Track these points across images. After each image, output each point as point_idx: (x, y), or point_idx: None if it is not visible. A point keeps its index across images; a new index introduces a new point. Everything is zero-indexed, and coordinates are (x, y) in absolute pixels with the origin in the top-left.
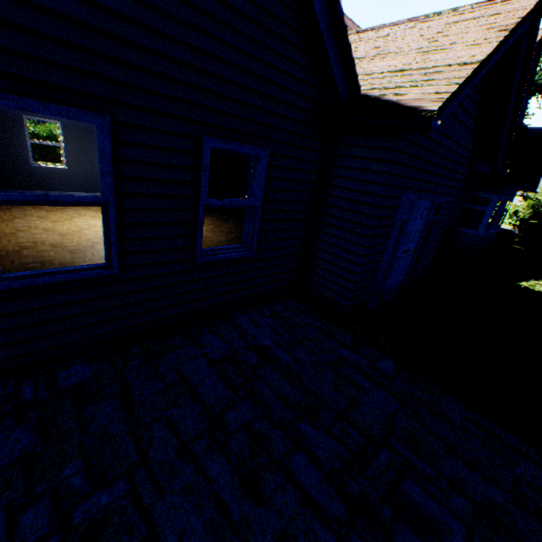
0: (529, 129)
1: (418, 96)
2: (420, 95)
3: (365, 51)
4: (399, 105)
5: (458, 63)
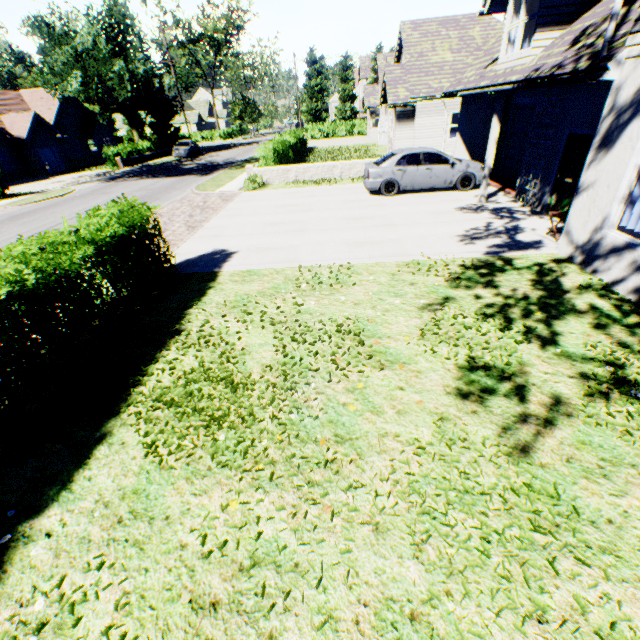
0: (92, 113)
1: (24, 136)
2: (24, 136)
3: (11, 123)
4: (22, 138)
5: (27, 129)
